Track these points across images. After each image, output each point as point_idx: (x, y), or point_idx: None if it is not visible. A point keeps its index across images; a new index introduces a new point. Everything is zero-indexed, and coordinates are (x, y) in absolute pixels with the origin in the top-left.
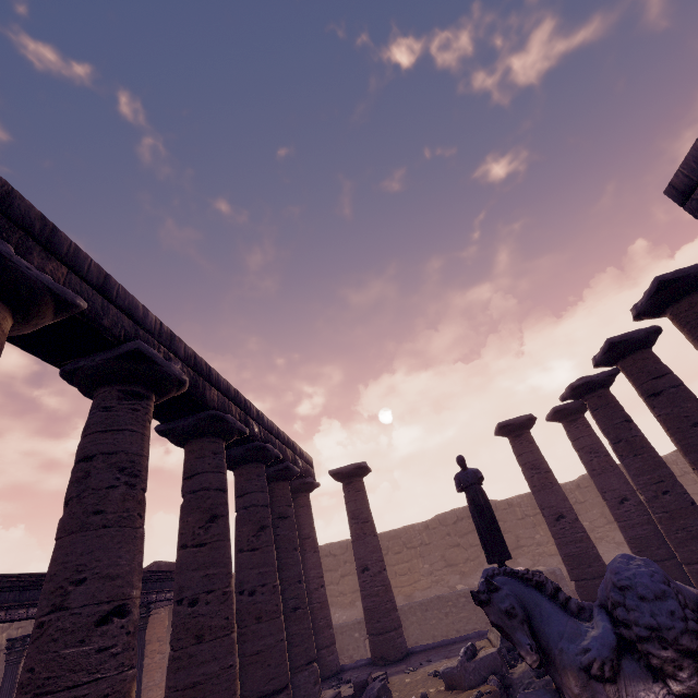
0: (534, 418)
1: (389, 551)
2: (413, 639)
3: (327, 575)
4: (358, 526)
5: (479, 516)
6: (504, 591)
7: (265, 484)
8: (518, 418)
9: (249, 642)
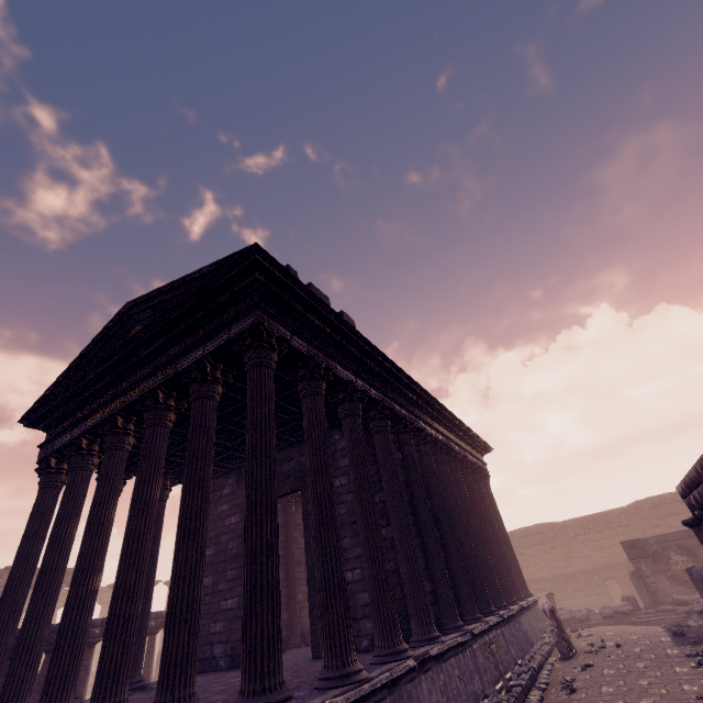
0: None
1: None
2: None
3: None
4: None
5: None
6: None
7: None
8: None
9: None
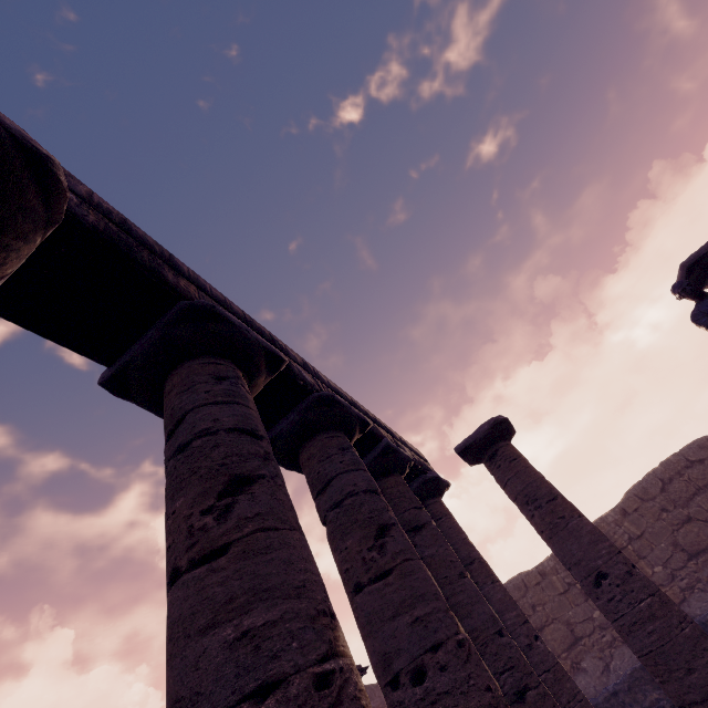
0: None
1: None
2: None
3: None
4: (543, 510)
5: None
6: None
7: (358, 459)
8: None
9: None
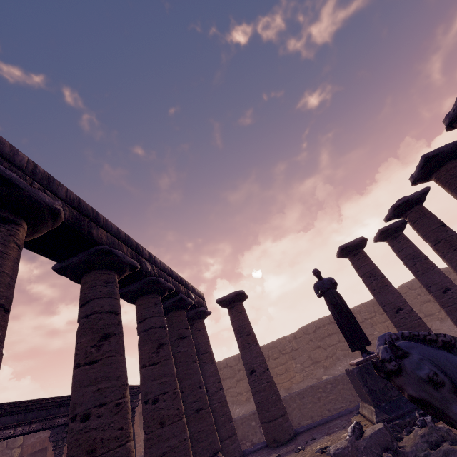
0: (366, 239)
1: (270, 358)
2: (296, 421)
3: (227, 381)
4: (243, 338)
5: (338, 313)
6: (415, 356)
7: (161, 310)
8: (354, 241)
9: (154, 446)
